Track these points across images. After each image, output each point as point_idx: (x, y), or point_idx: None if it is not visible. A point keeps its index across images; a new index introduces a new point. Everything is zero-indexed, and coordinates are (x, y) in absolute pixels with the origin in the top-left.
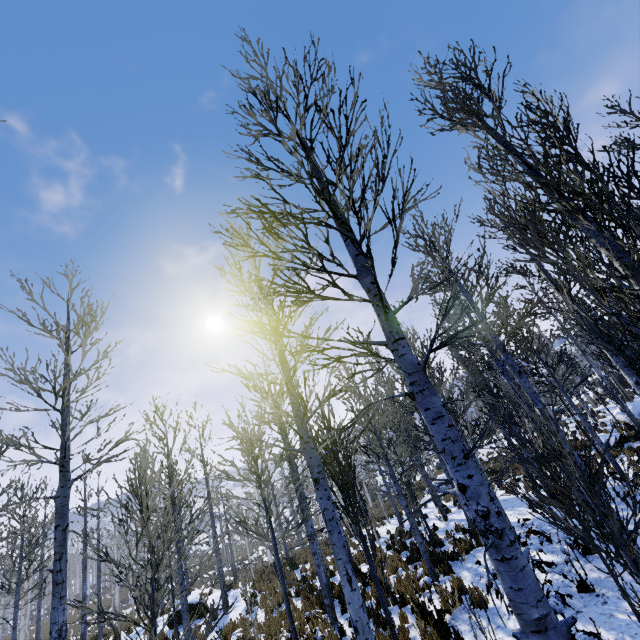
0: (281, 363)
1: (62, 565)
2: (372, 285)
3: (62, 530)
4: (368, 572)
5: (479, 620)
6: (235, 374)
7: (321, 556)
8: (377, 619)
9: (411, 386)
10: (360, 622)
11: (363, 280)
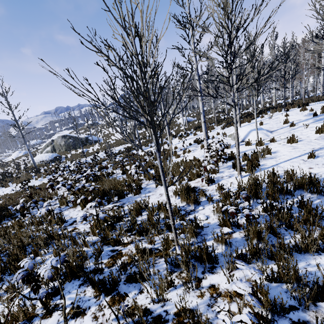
0: None
1: None
2: None
3: None
4: None
5: None
6: None
7: None
8: None
9: None
10: None
11: None
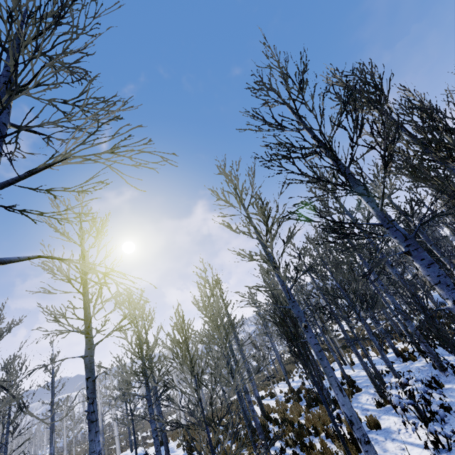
0: (266, 251)
1: (94, 407)
2: (364, 191)
3: (92, 381)
4: (279, 418)
5: (378, 437)
6: (245, 256)
7: (246, 407)
8: (302, 445)
9: (407, 247)
10: (353, 416)
11: (357, 188)
